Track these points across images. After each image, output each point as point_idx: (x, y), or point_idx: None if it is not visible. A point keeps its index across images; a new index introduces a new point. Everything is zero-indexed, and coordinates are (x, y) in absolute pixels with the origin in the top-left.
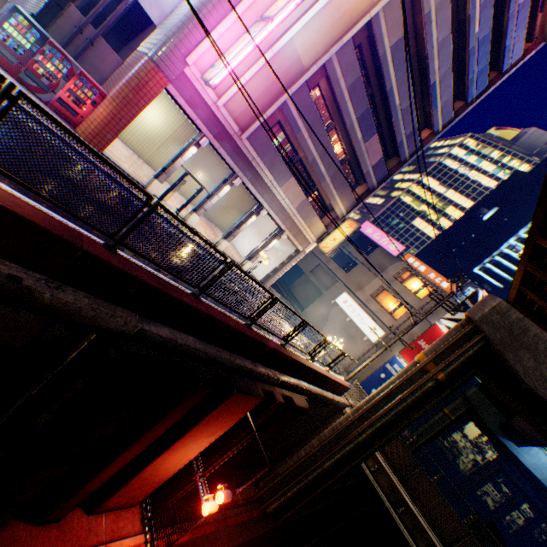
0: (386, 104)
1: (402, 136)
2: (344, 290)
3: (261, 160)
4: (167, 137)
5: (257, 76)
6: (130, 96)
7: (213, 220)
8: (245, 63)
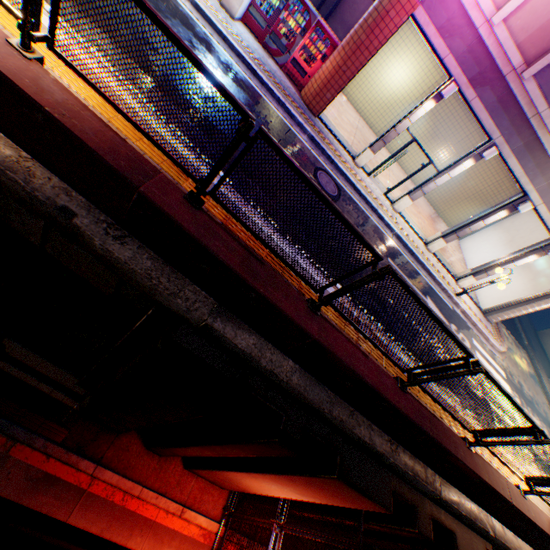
0: None
1: None
2: None
3: None
4: (407, 101)
5: None
6: (361, 38)
7: (438, 212)
8: None
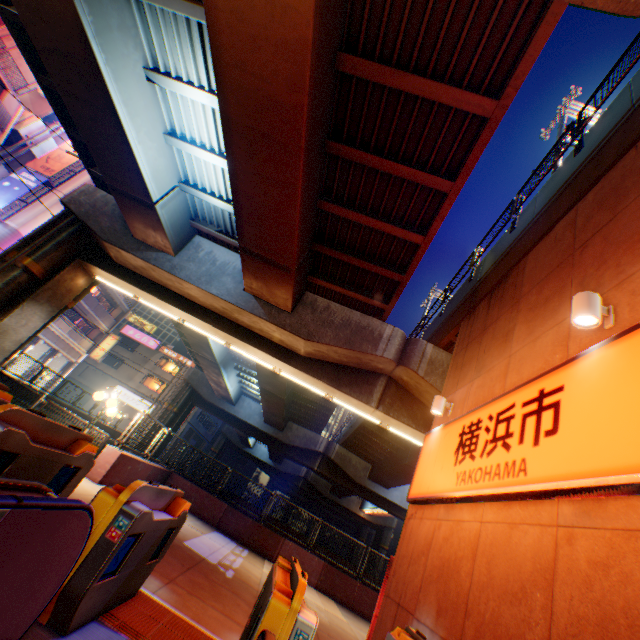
0: None
1: None
2: (118, 383)
3: None
4: None
5: None
6: None
7: None
8: None
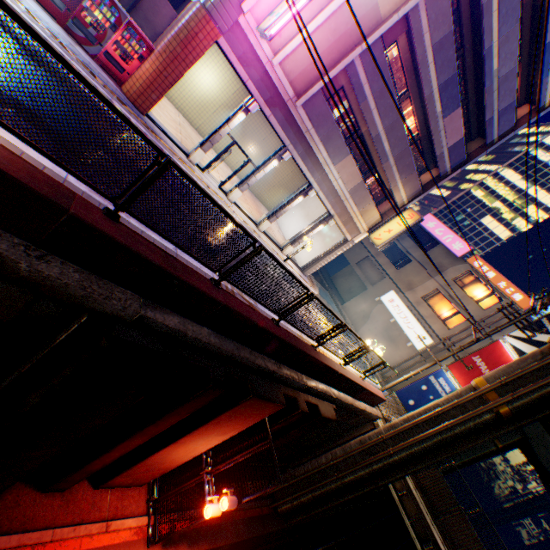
0: (479, 70)
1: (493, 111)
2: (391, 287)
3: (316, 132)
4: (218, 104)
5: (322, 28)
6: (177, 50)
7: (258, 199)
8: (310, 11)
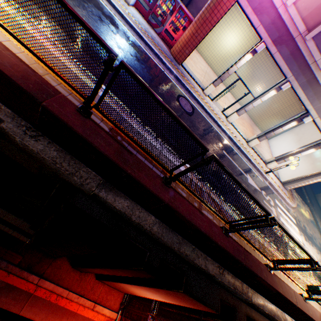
0: None
1: None
2: None
3: None
4: (236, 56)
5: None
6: (206, 15)
7: (255, 123)
8: None
